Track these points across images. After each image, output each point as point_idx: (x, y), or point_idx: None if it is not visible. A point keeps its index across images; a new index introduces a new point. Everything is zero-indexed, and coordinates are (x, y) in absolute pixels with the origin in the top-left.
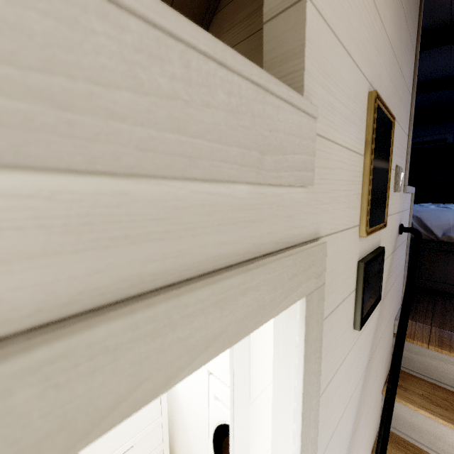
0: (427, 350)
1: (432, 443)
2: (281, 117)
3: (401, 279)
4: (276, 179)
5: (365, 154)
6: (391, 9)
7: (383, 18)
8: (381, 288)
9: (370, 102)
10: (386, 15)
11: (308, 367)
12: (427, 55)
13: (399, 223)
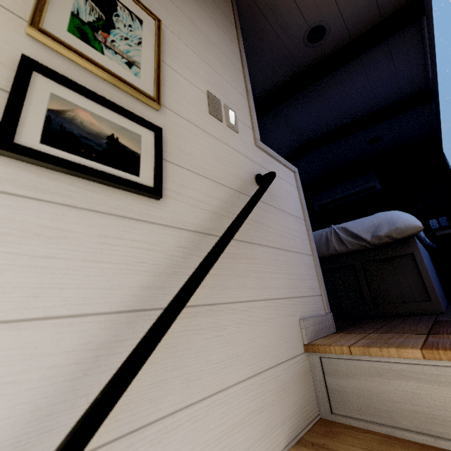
0: (355, 361)
1: None
2: None
3: (307, 267)
4: None
5: None
6: None
7: None
8: (161, 180)
9: None
10: None
11: None
12: (307, 106)
13: (253, 171)
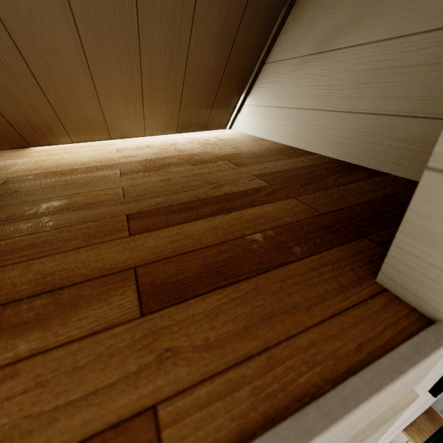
0: None
1: None
2: (392, 390)
3: None
4: (364, 425)
5: None
6: None
7: None
8: None
9: None
10: None
11: None
12: None
13: None
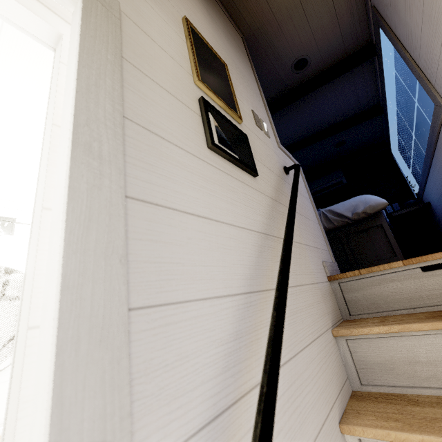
0: (363, 279)
1: (411, 375)
2: None
3: (318, 231)
4: None
5: (187, 42)
6: (203, 17)
7: (193, 10)
8: (255, 166)
9: (184, 21)
10: (198, 14)
11: (92, 37)
12: (290, 117)
13: (281, 164)
